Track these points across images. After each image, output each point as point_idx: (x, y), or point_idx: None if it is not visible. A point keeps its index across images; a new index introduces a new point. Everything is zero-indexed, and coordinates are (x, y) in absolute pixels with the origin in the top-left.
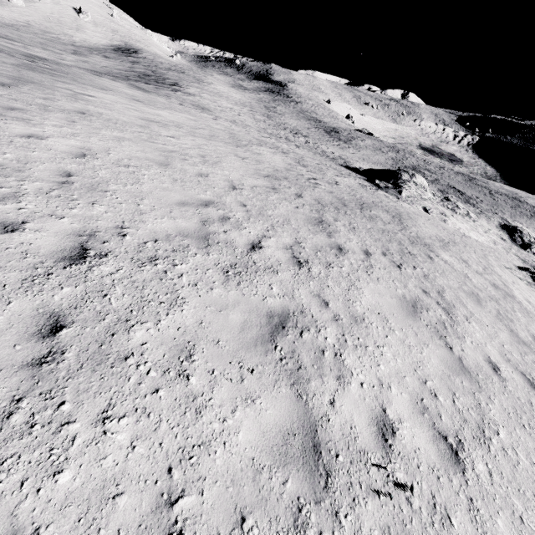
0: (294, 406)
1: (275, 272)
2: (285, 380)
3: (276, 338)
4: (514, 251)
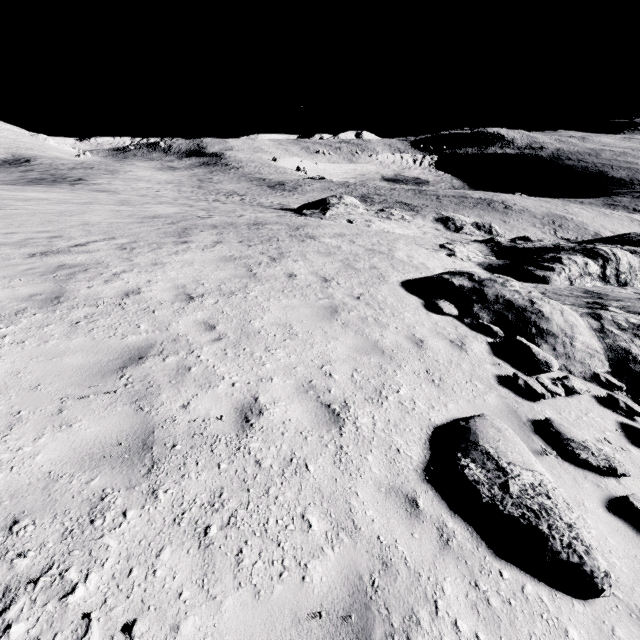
0: (51, 288)
1: (89, 253)
2: (52, 282)
3: (58, 271)
4: (446, 235)
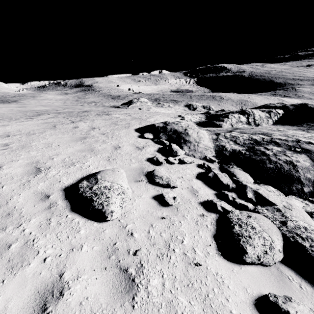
0: None
1: None
2: None
3: None
4: (187, 112)
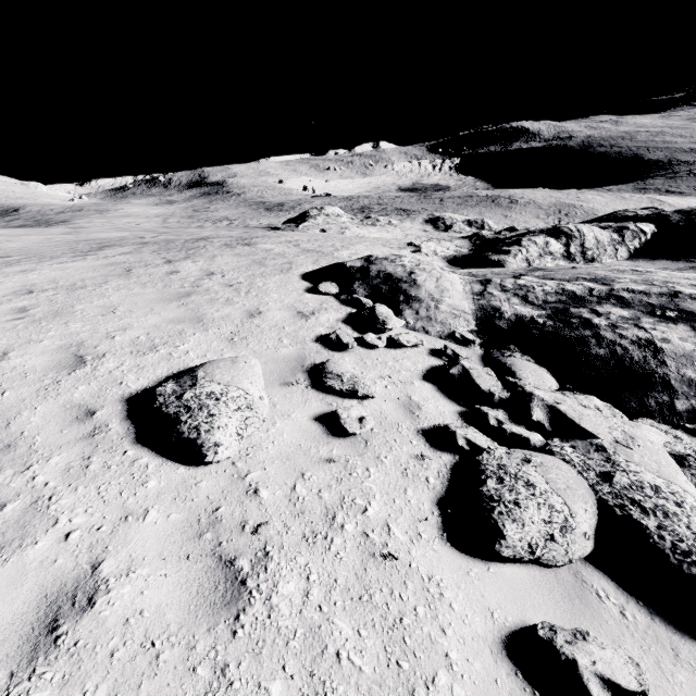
0: None
1: None
2: None
3: None
4: (431, 236)
